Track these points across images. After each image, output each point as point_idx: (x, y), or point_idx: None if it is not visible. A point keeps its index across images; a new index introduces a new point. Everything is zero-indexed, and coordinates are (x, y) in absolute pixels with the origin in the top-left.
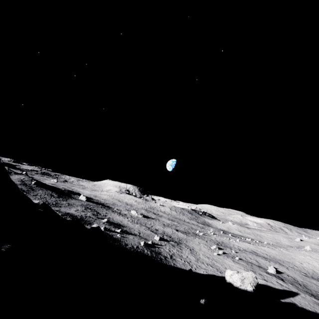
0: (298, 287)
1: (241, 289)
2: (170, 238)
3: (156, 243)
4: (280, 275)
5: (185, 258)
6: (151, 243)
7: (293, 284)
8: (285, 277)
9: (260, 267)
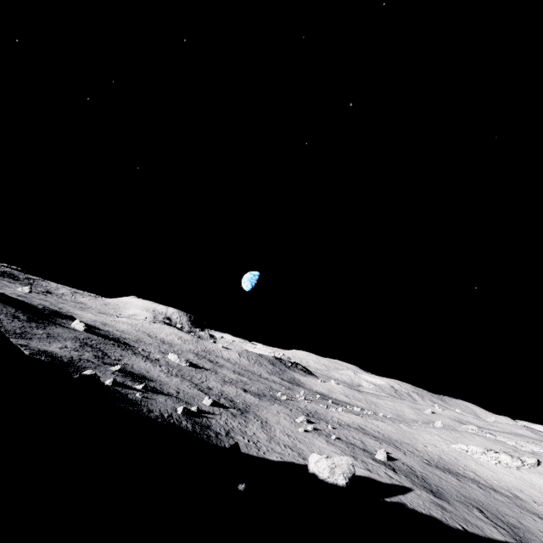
0: (414, 480)
1: (329, 483)
2: (231, 403)
3: (204, 411)
4: (392, 463)
5: (251, 436)
6: (196, 411)
7: (407, 476)
8: (399, 466)
9: (365, 452)
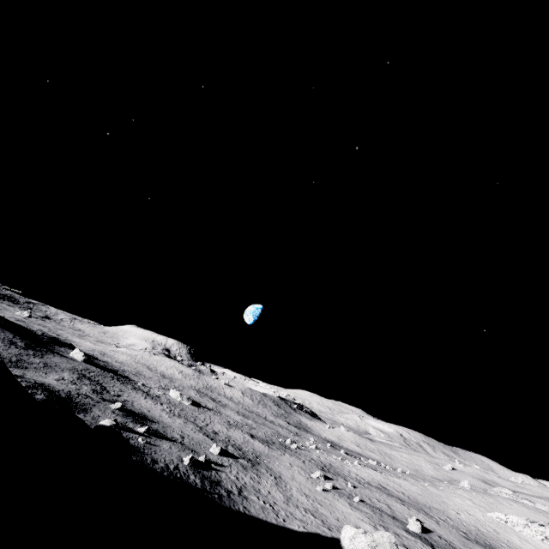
0: None
1: None
2: (240, 452)
3: (213, 462)
4: (428, 537)
5: (266, 496)
6: (204, 461)
7: None
8: (437, 540)
9: (395, 520)
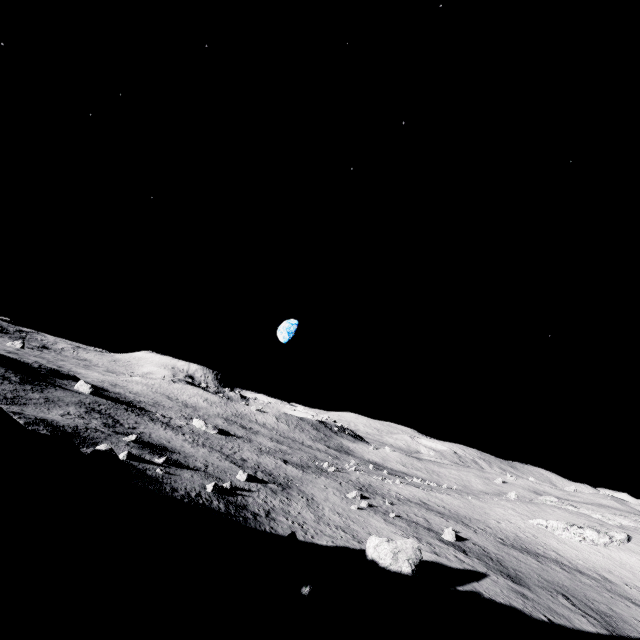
0: (489, 563)
1: (392, 571)
2: (270, 477)
3: (239, 488)
4: (462, 544)
5: (295, 517)
6: (229, 488)
7: (481, 559)
8: (470, 547)
9: (430, 531)
